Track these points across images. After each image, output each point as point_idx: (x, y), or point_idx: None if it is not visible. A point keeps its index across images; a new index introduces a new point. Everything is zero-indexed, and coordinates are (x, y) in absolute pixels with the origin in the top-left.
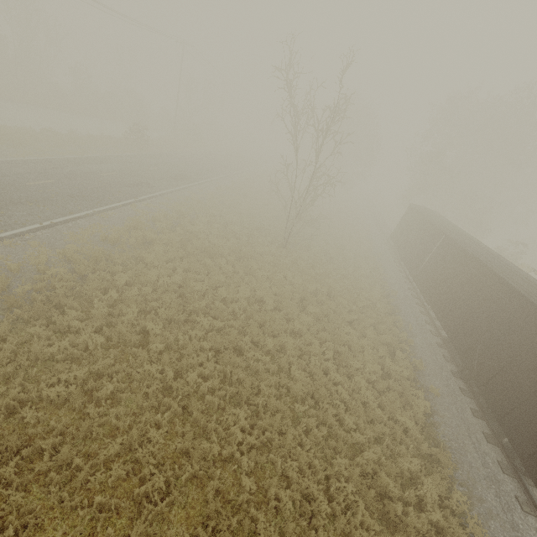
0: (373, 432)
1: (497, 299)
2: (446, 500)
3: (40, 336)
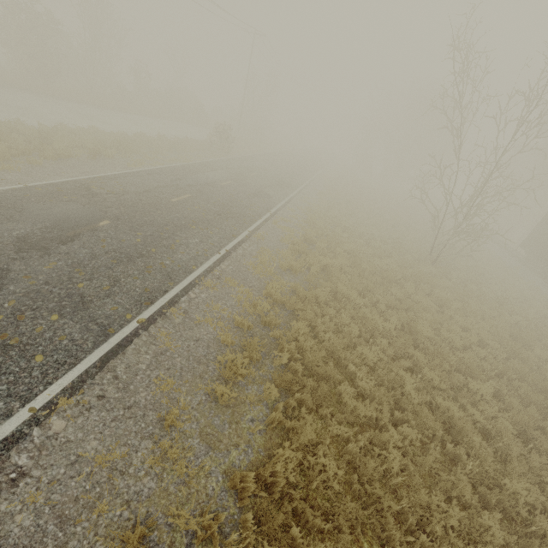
0: None
1: None
2: None
3: (345, 436)
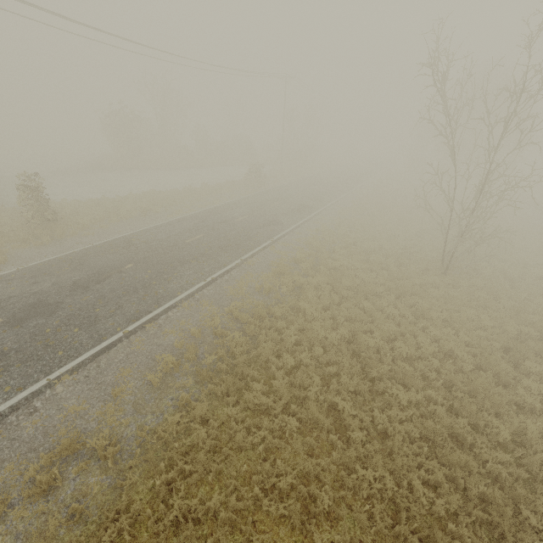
0: None
1: None
2: None
3: (236, 417)
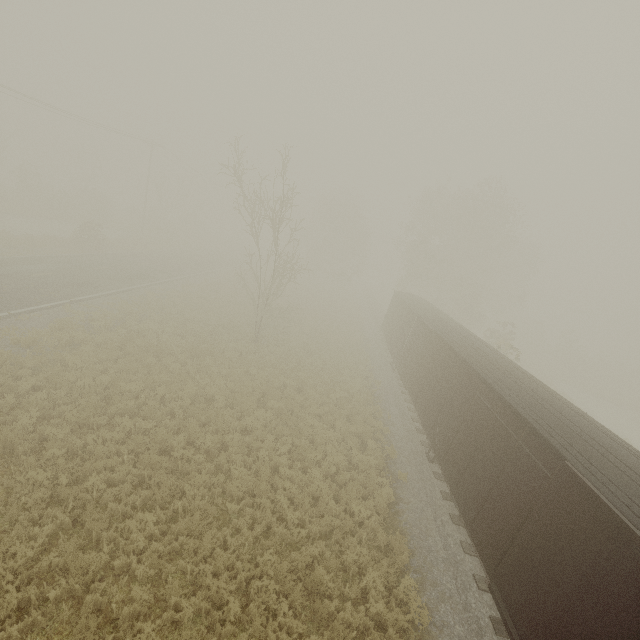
0: (320, 526)
1: (450, 368)
2: (394, 589)
3: None
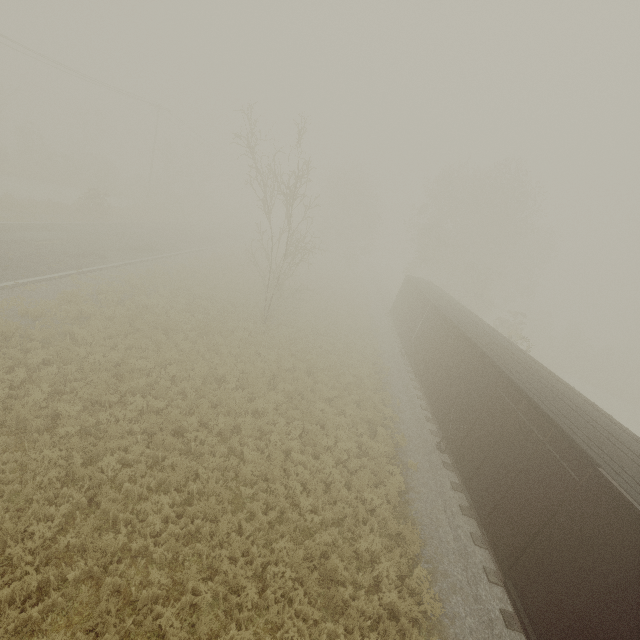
0: (333, 513)
1: (467, 360)
2: (406, 579)
3: None
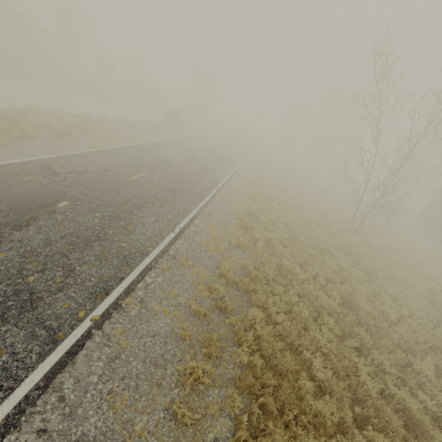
0: None
1: None
2: None
3: None
